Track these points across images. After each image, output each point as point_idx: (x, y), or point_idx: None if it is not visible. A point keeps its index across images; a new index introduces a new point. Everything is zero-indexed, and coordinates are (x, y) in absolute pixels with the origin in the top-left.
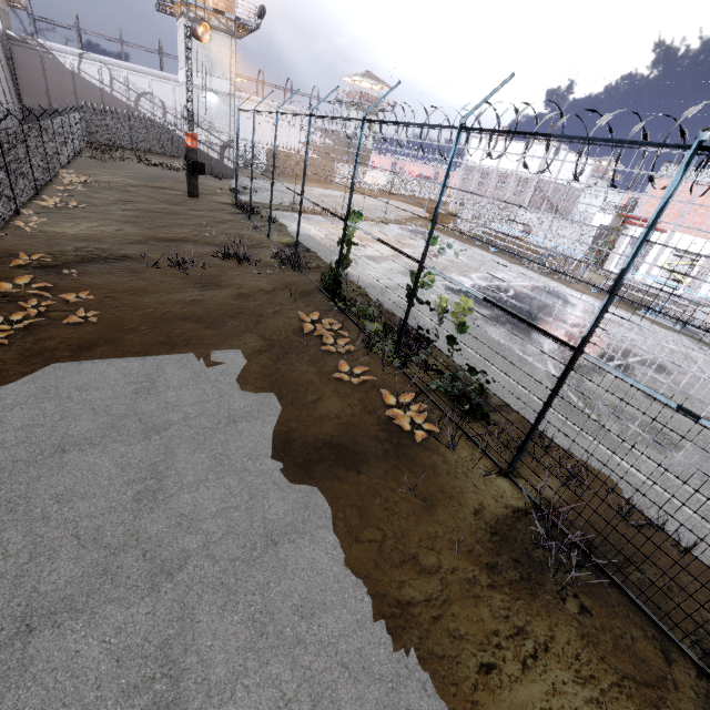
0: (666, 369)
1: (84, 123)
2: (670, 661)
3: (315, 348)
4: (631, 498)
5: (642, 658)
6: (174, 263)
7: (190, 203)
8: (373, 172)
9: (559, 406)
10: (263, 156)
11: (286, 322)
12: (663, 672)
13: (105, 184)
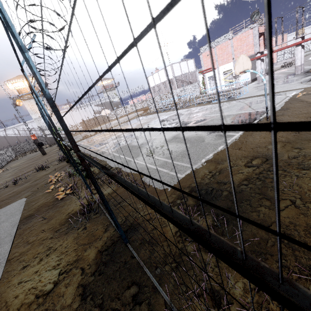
0: (204, 120)
1: (12, 150)
2: (106, 231)
3: (50, 186)
4: (143, 178)
5: (95, 235)
6: (12, 182)
7: (41, 157)
8: (103, 111)
9: (140, 157)
10: (80, 126)
11: (46, 182)
12: (99, 236)
13: (12, 167)
